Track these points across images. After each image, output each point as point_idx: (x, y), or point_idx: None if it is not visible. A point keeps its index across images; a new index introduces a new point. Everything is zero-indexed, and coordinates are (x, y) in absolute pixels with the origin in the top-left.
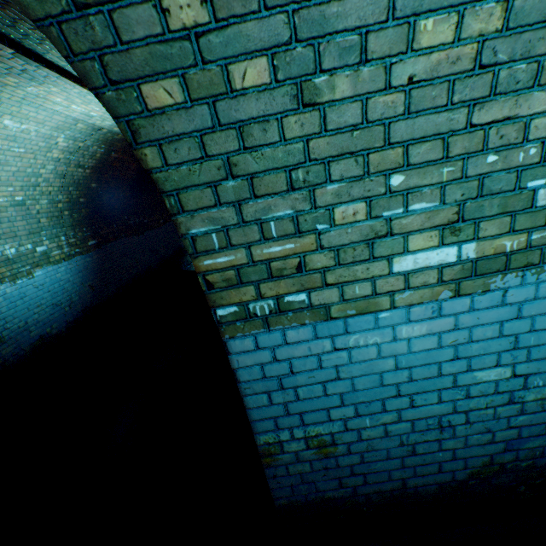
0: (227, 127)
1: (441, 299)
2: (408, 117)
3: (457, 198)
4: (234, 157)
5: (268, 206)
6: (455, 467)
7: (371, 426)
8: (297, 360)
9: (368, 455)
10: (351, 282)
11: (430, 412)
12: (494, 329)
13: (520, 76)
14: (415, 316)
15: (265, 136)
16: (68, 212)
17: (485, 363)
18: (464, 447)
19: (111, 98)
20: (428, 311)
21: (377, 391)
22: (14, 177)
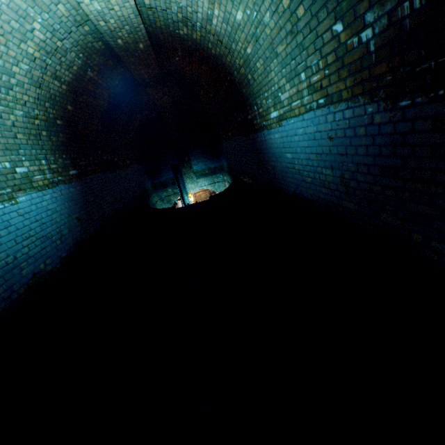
0: None
1: None
2: None
3: None
4: None
5: None
6: None
7: None
8: None
9: None
10: None
11: None
12: None
13: None
14: None
15: None
16: (46, 133)
17: None
18: None
19: None
20: None
21: None
22: None
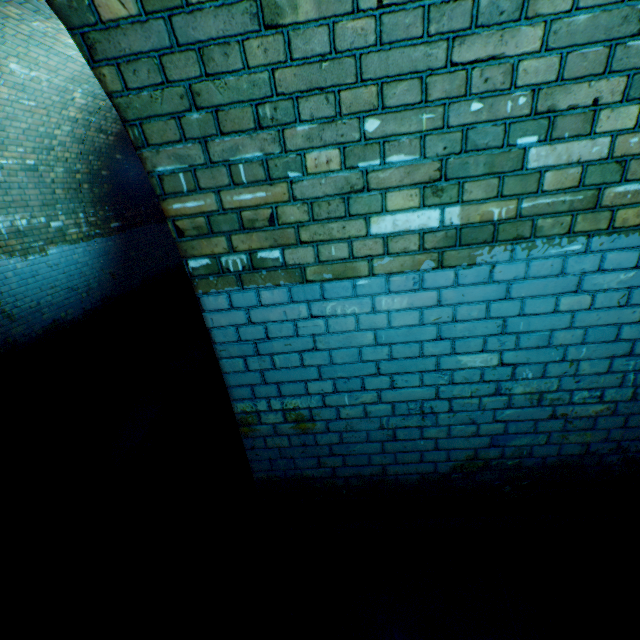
0: (186, 48)
1: (423, 270)
2: (381, 49)
3: (439, 152)
4: (196, 85)
5: (236, 146)
6: (438, 459)
7: (350, 404)
8: (273, 325)
9: (347, 435)
10: (327, 242)
11: (411, 396)
12: (480, 310)
13: (505, 5)
14: (396, 287)
15: (228, 61)
16: (88, 186)
17: (471, 347)
18: (447, 438)
19: (63, 5)
20: (410, 283)
21: (356, 367)
22: (25, 135)
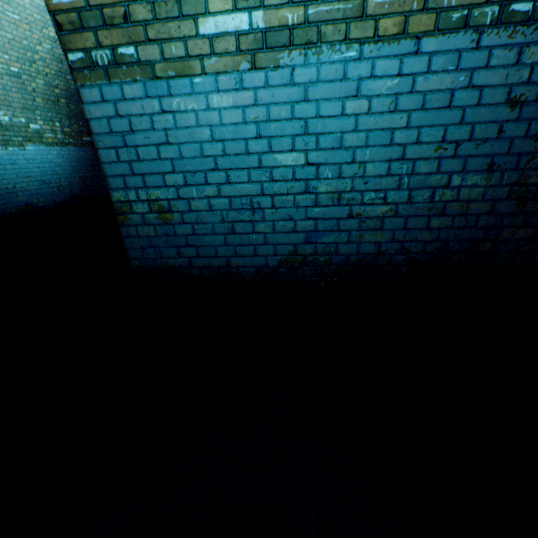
0: None
1: (242, 71)
2: None
3: None
4: None
5: None
6: (268, 253)
7: (198, 198)
8: (135, 118)
9: (198, 227)
10: (169, 41)
11: (243, 191)
12: (287, 111)
13: None
14: (223, 87)
15: None
16: (65, 101)
17: (283, 147)
18: (273, 233)
19: None
20: (233, 83)
21: (200, 162)
22: (10, 45)
